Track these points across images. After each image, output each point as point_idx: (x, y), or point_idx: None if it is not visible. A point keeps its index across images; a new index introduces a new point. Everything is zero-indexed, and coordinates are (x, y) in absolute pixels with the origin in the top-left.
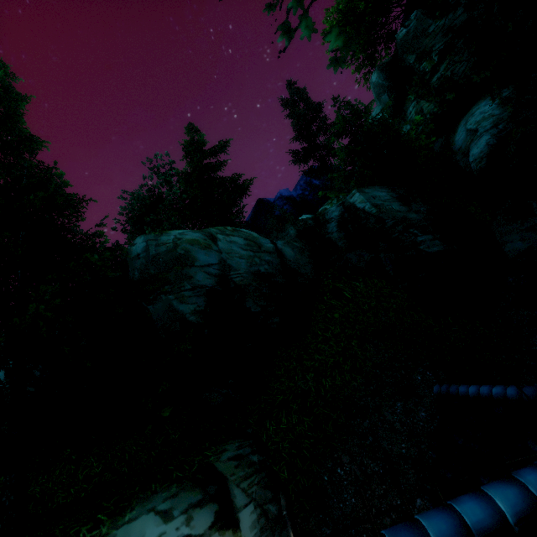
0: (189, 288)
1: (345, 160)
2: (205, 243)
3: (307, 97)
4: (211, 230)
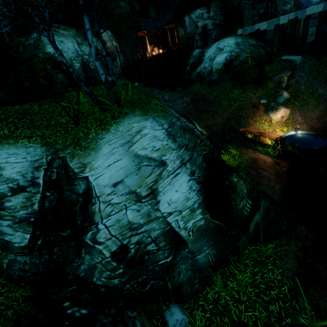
0: None
1: None
2: None
3: None
4: None
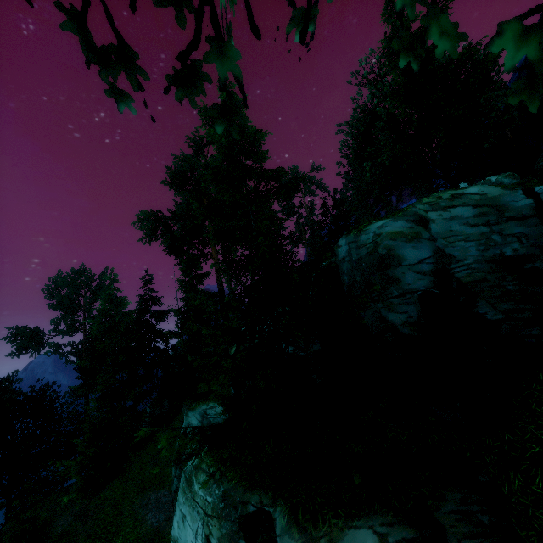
0: (396, 295)
1: None
2: (410, 233)
3: None
4: (417, 209)
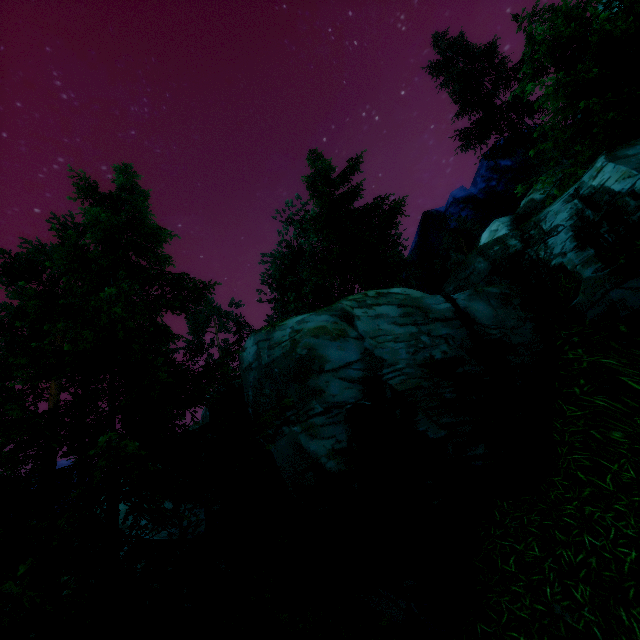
0: (320, 410)
1: (561, 111)
2: (336, 329)
3: (467, 45)
4: (342, 304)
